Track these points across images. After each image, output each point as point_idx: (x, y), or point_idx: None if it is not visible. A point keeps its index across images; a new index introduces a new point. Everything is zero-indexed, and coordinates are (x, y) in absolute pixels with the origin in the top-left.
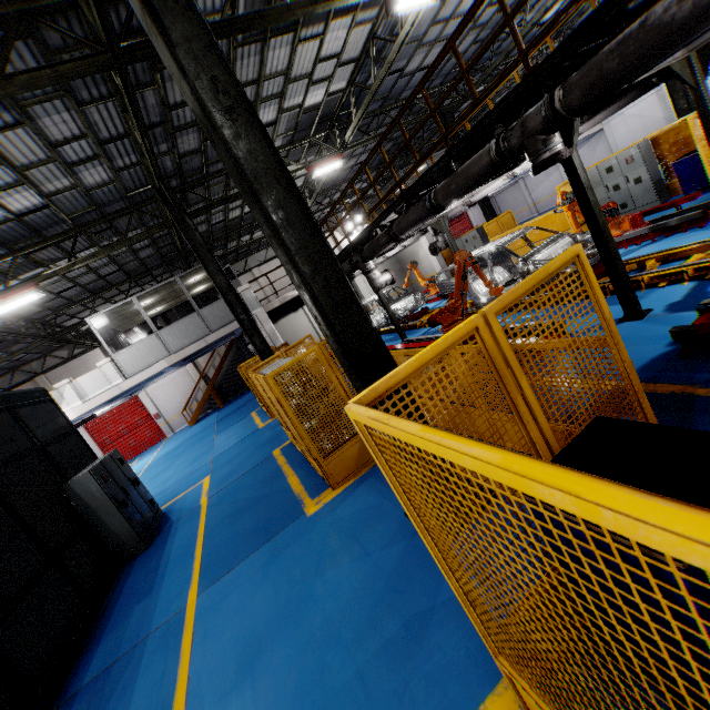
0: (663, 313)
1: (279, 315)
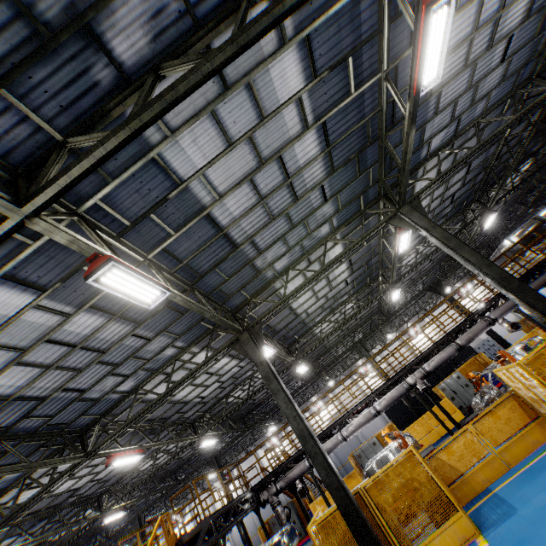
0: None
1: None
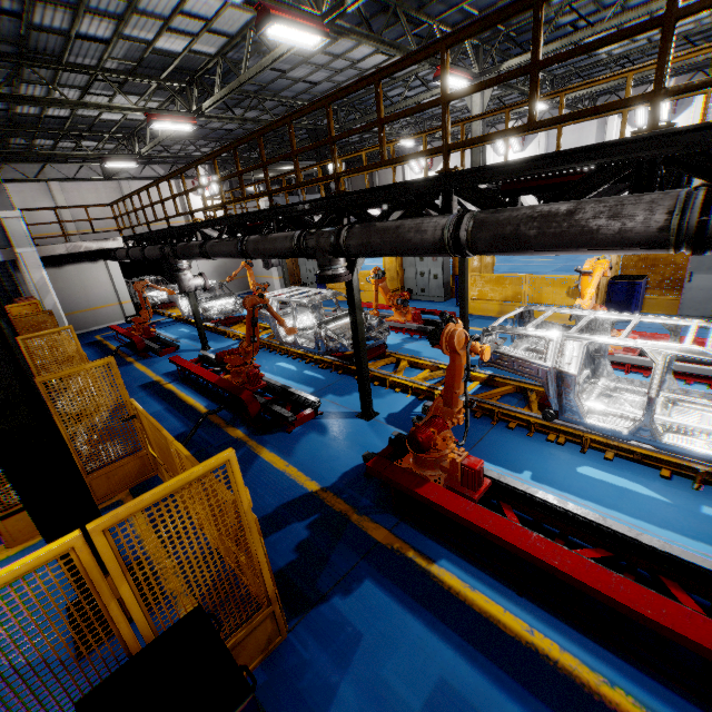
0: (383, 421)
1: (67, 259)
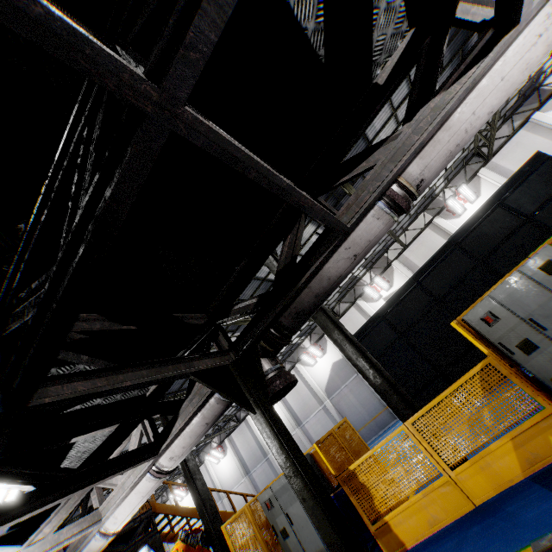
0: None
1: None
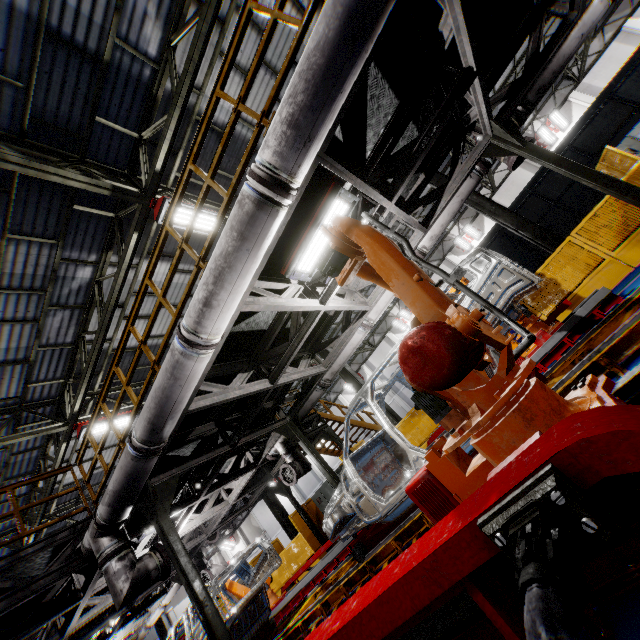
0: None
1: None
